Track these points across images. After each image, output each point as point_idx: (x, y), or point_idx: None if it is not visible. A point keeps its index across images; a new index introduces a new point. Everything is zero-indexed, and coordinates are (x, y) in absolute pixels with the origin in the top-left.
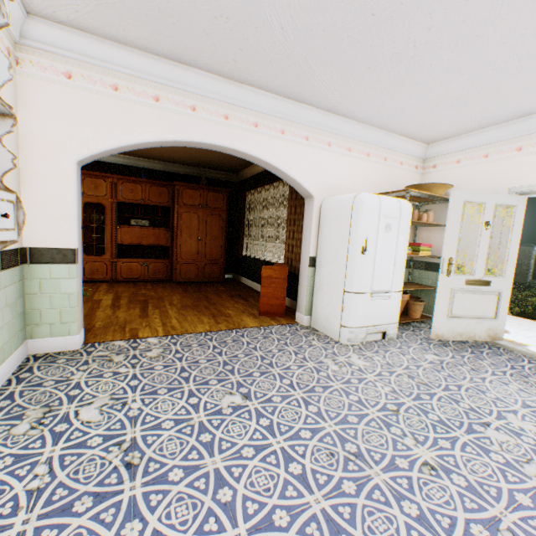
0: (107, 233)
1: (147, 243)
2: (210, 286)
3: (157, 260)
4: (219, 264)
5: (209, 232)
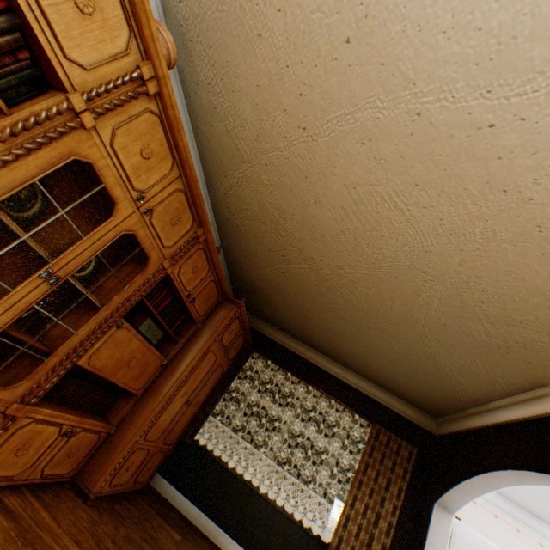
0: (87, 324)
1: (121, 377)
2: (148, 515)
3: (97, 422)
4: (167, 451)
5: (201, 391)
